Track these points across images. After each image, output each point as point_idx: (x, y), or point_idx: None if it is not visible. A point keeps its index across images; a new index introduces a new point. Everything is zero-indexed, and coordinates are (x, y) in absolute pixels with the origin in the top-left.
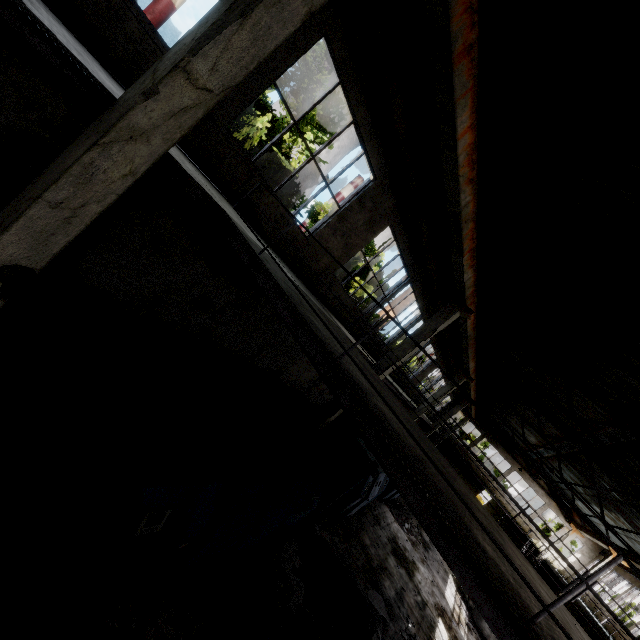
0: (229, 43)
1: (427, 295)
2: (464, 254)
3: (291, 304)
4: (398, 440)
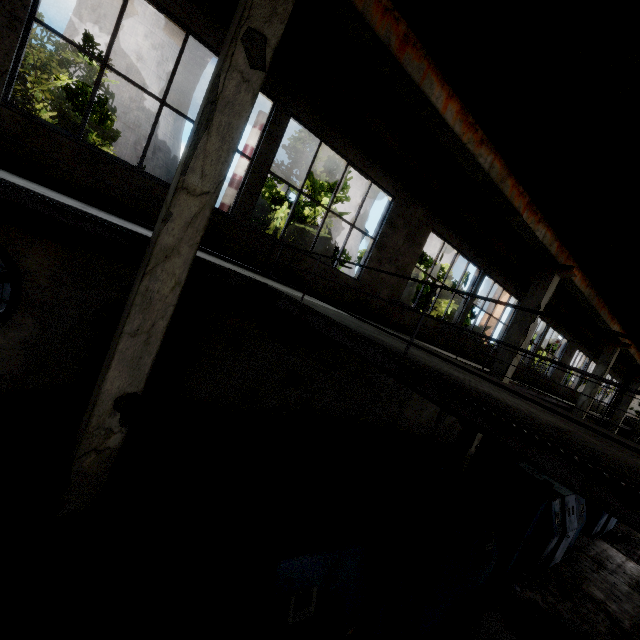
0: (206, 152)
1: (513, 278)
2: (521, 213)
3: (342, 326)
4: (511, 410)
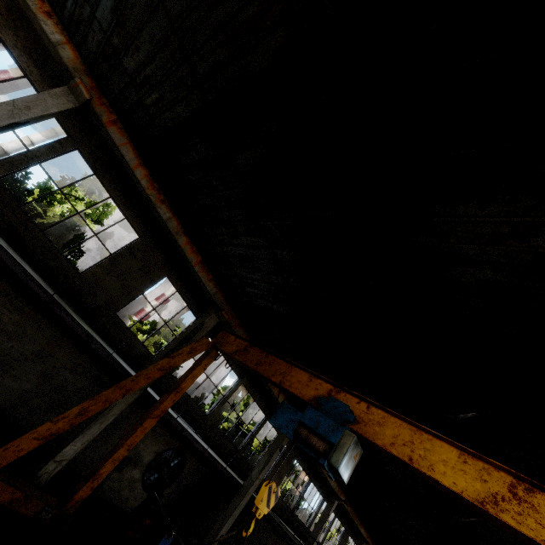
0: (265, 469)
1: (322, 485)
2: (327, 477)
3: (284, 530)
4: None
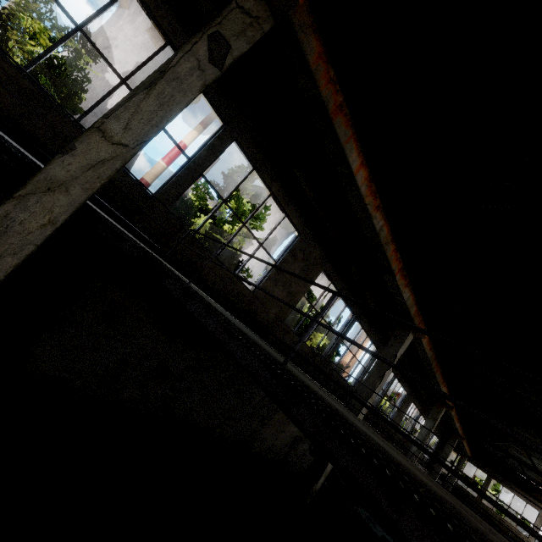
0: (138, 108)
1: (376, 329)
2: (395, 274)
3: (222, 317)
4: (406, 469)
